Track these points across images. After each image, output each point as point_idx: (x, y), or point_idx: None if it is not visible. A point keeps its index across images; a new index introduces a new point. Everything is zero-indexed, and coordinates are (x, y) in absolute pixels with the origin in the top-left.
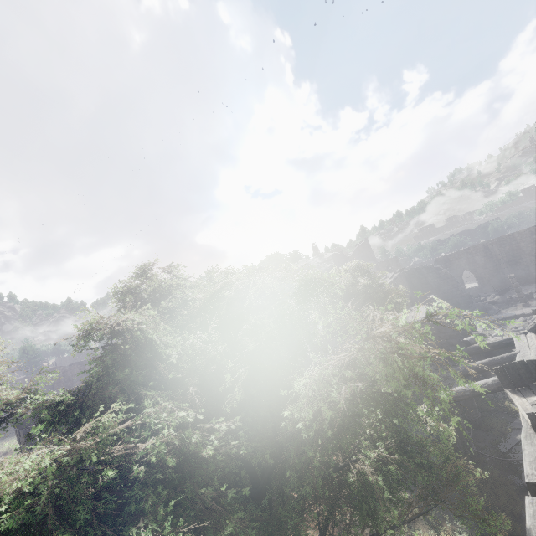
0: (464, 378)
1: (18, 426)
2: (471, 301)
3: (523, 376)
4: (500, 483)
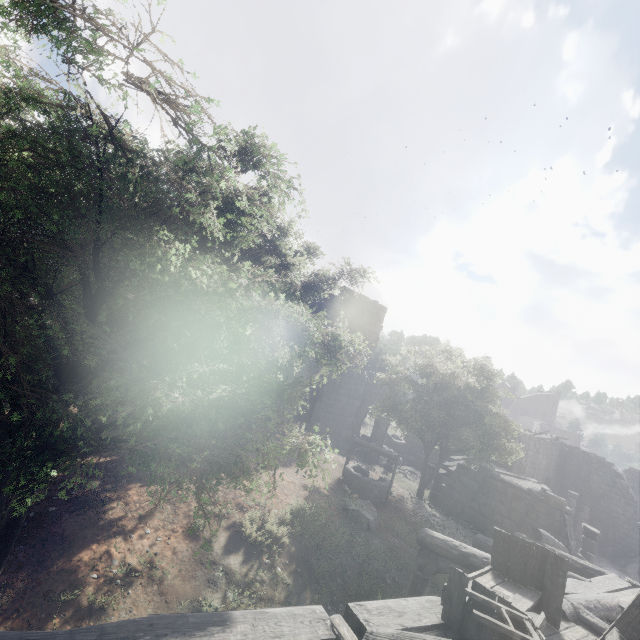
0: None
1: None
2: (637, 551)
3: (529, 569)
4: None
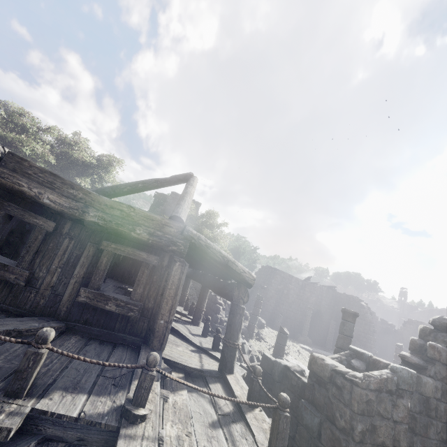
0: None
1: None
2: None
3: None
4: None
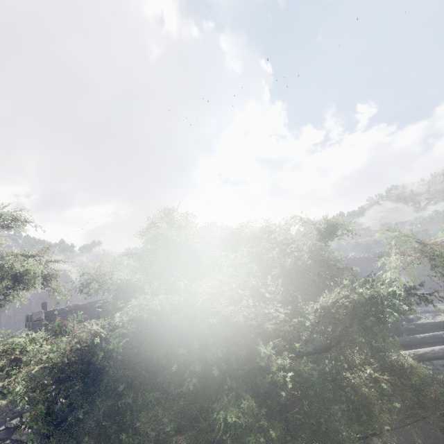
0: (408, 347)
1: (32, 326)
2: None
3: None
4: (441, 440)
